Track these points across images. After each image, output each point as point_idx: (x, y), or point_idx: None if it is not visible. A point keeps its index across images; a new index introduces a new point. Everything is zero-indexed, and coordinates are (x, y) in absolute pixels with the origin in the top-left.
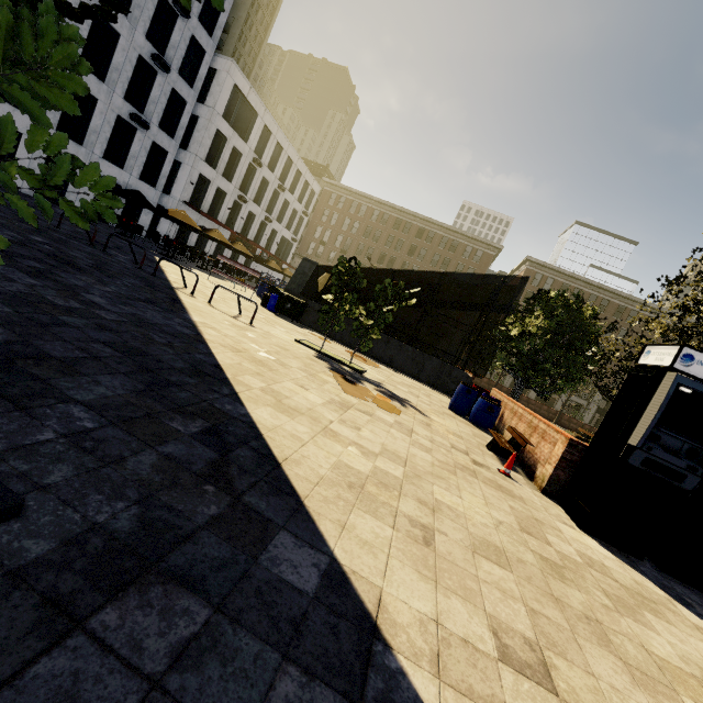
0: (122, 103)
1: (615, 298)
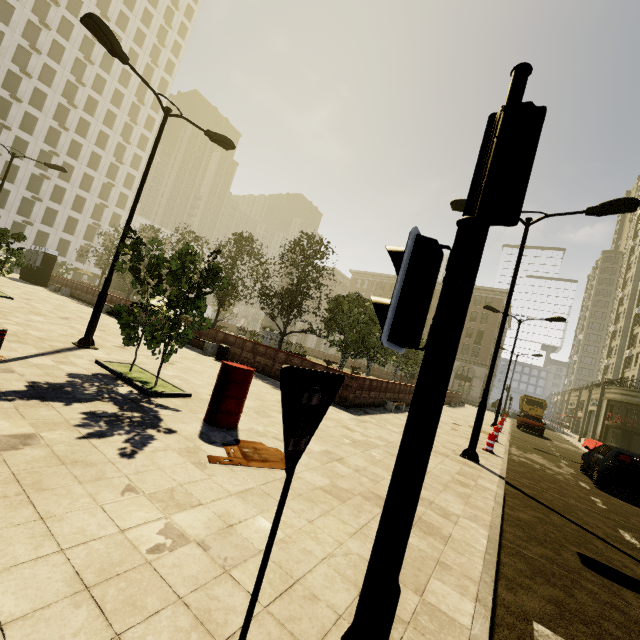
0: (82, 241)
1: None
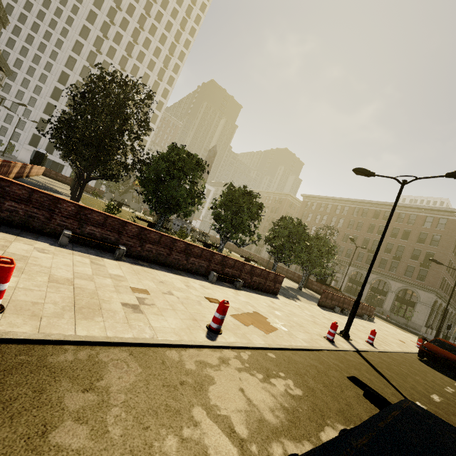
0: None
1: (352, 204)
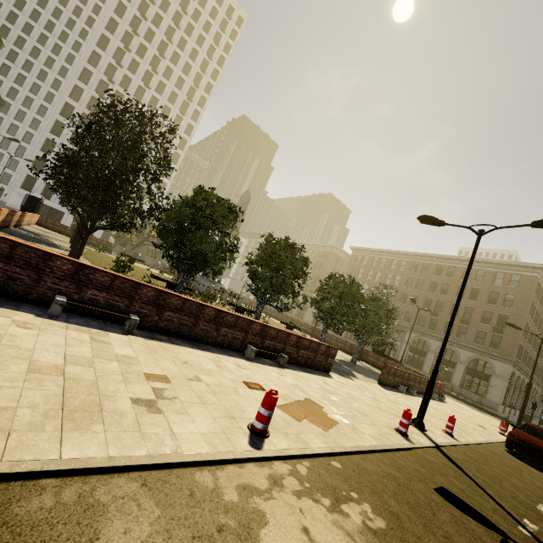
0: None
1: (409, 257)
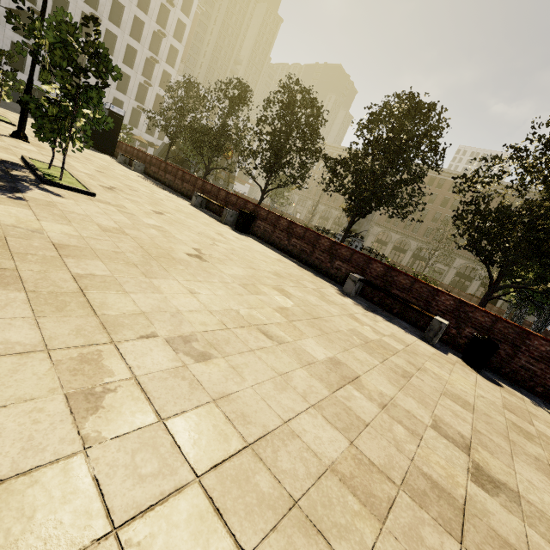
0: (134, 102)
1: None
